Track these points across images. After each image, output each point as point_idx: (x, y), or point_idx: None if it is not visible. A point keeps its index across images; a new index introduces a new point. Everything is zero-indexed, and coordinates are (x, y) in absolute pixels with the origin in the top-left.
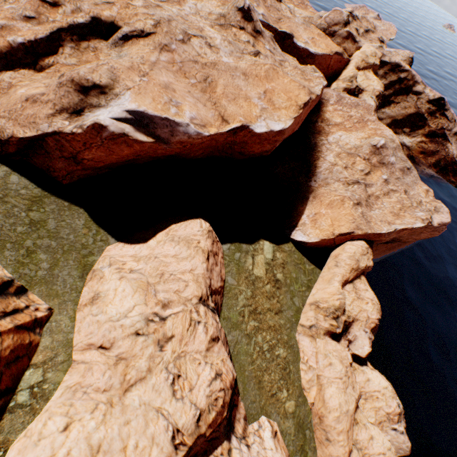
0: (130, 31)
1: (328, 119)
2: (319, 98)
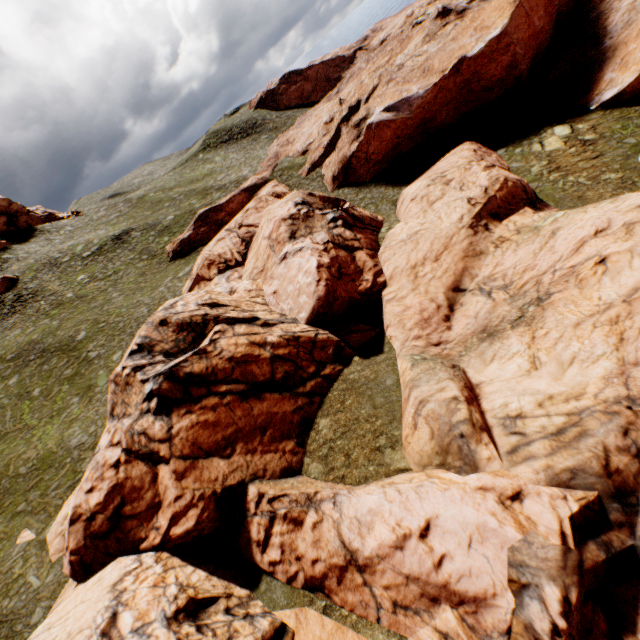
0: (367, 95)
1: None
2: None
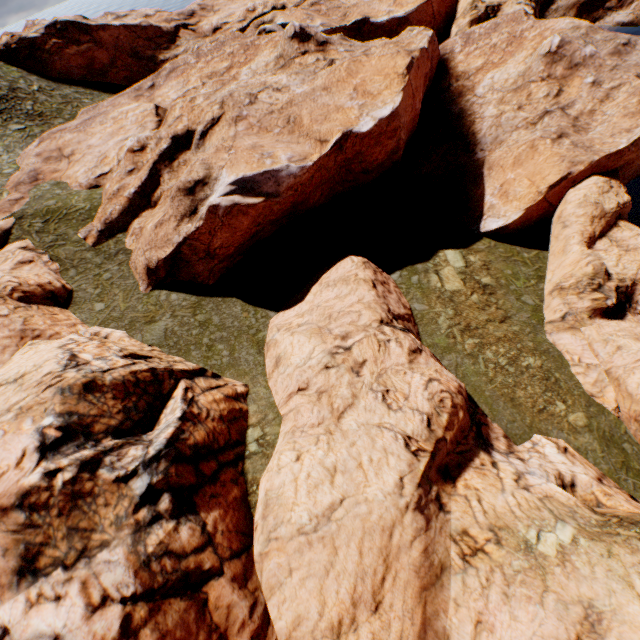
0: (203, 127)
1: (464, 71)
2: (437, 57)
